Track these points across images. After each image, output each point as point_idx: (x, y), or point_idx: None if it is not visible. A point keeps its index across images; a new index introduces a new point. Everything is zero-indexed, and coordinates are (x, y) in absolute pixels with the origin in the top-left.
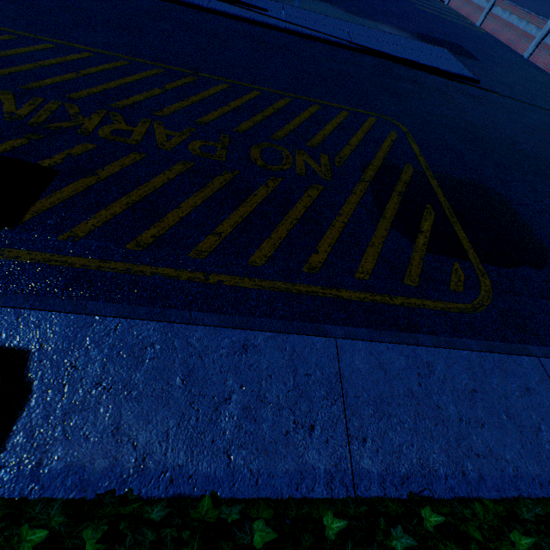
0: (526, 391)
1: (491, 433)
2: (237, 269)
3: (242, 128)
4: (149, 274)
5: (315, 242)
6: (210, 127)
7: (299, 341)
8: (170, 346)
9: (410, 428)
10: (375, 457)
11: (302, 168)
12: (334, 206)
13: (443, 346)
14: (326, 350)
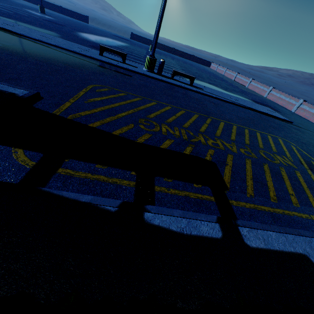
0: None
1: None
2: None
3: (247, 142)
4: (291, 215)
5: None
6: (237, 142)
7: None
8: None
9: None
10: None
11: (283, 162)
12: (311, 181)
13: None
14: None
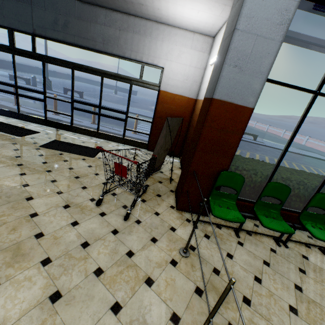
0: None
1: None
2: None
3: None
4: None
5: None
6: None
7: None
8: None
9: None
10: None
11: None
12: None
13: None
14: None
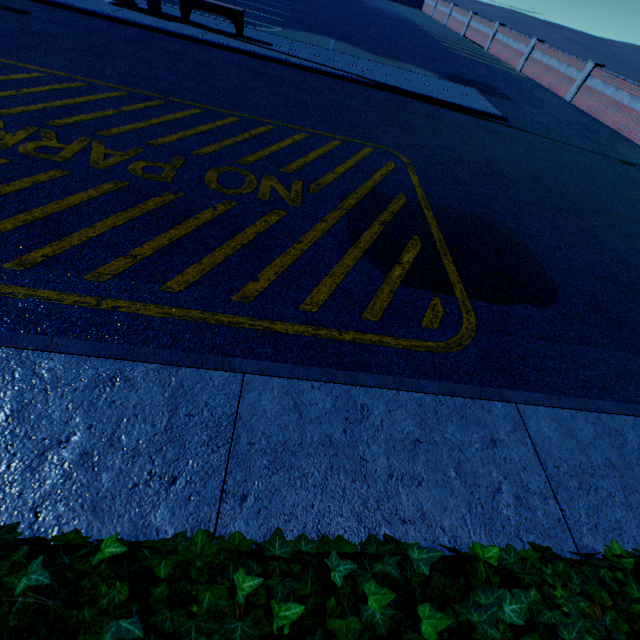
0: (490, 443)
1: (429, 493)
2: (144, 295)
3: (204, 151)
4: (22, 296)
5: (258, 270)
6: (163, 149)
7: (192, 375)
8: (8, 376)
9: (315, 484)
10: (254, 520)
11: (267, 193)
12: (295, 233)
13: (390, 387)
14: (226, 386)
